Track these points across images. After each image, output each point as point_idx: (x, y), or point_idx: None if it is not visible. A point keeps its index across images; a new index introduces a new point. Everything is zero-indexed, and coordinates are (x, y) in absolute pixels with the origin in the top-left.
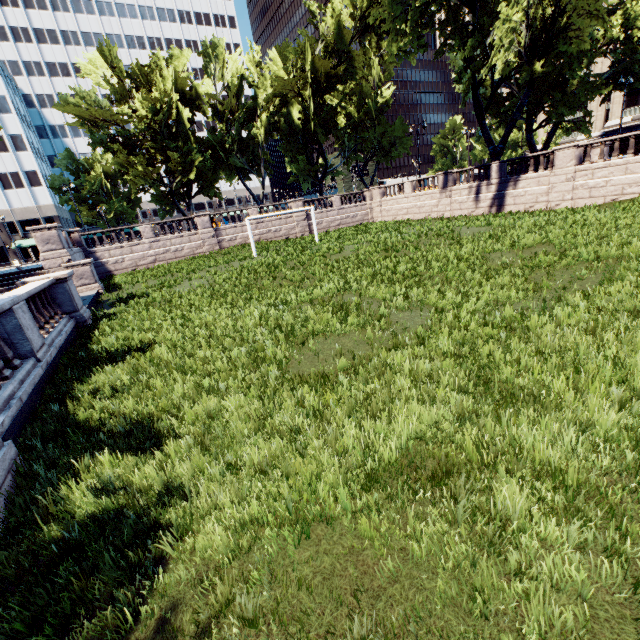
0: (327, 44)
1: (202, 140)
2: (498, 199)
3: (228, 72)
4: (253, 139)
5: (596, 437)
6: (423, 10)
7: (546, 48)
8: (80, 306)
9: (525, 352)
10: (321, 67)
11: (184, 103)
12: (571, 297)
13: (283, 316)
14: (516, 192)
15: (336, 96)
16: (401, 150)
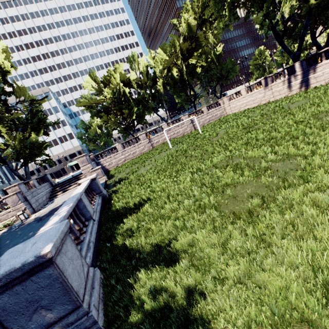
0: (184, 36)
1: (135, 100)
2: (304, 82)
3: (141, 66)
4: (157, 92)
5: None
6: (233, 0)
7: None
8: (102, 189)
9: None
10: (184, 48)
11: (125, 86)
12: None
13: (205, 178)
14: (316, 75)
15: (193, 59)
16: (234, 74)
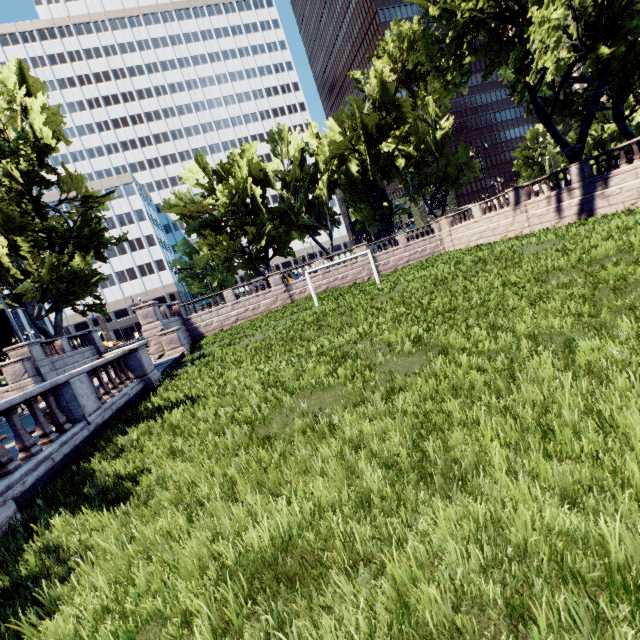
0: (374, 101)
1: (274, 210)
2: (586, 203)
3: (292, 149)
4: (318, 199)
5: (508, 546)
6: (458, 43)
7: (611, 31)
8: (150, 370)
9: (495, 408)
10: (370, 122)
11: (256, 184)
12: (620, 322)
13: (281, 371)
14: (608, 191)
15: (392, 142)
16: (469, 175)
